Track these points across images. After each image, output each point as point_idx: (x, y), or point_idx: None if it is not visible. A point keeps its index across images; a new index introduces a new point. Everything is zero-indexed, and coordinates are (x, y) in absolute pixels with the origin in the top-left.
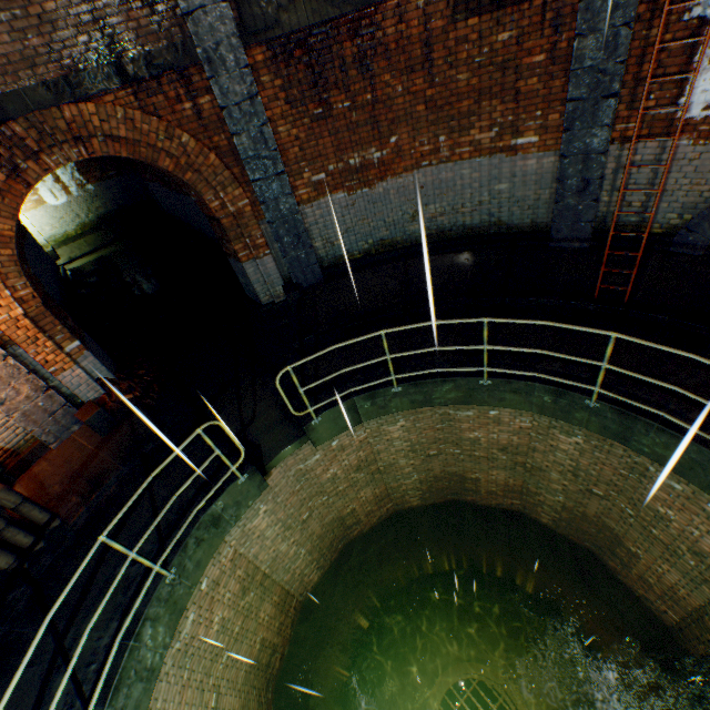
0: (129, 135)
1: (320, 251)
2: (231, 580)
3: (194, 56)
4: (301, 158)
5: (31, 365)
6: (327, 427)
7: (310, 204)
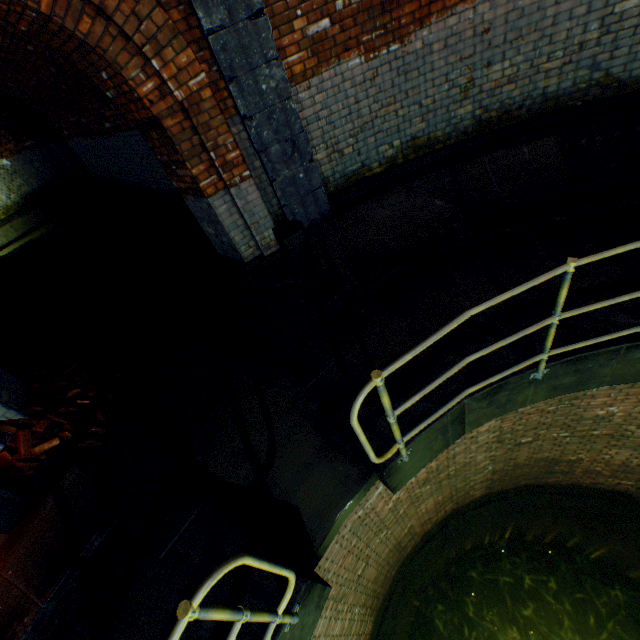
0: None
1: (322, 167)
2: None
3: None
4: None
5: None
6: (416, 458)
7: (305, 83)
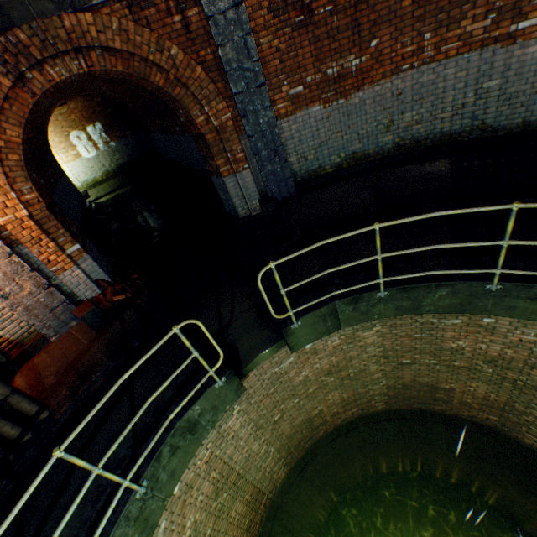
0: (123, 47)
1: (293, 166)
2: (206, 484)
3: None
4: (280, 70)
5: (35, 264)
6: (306, 332)
7: (286, 119)
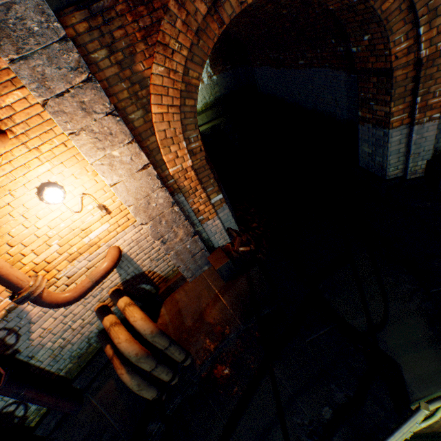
0: None
1: None
2: None
3: None
4: None
5: (186, 211)
6: None
7: None
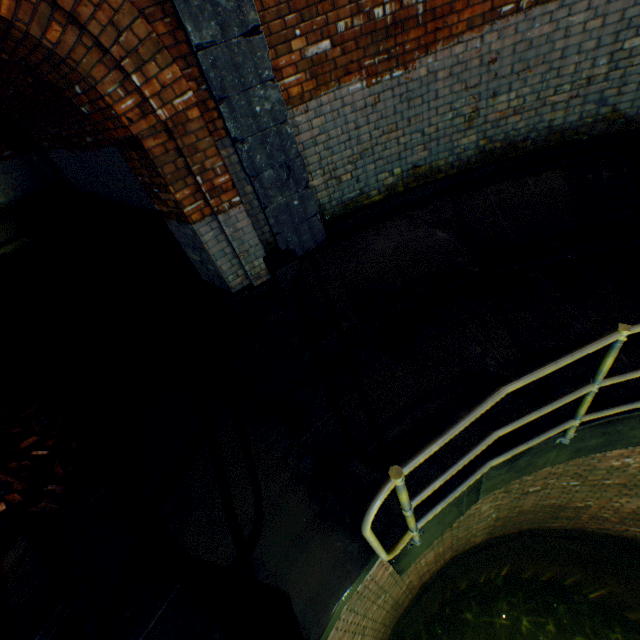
0: None
1: (318, 193)
2: None
3: None
4: (286, 3)
5: None
6: (426, 535)
7: (302, 106)
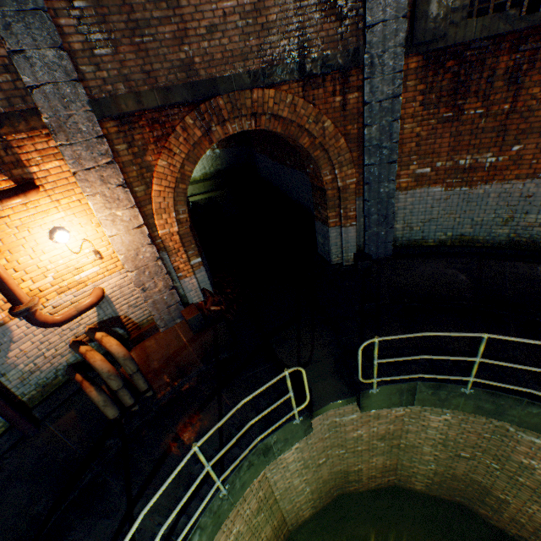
0: (288, 116)
1: (397, 231)
2: (253, 499)
3: (360, 60)
4: (413, 152)
5: (168, 268)
6: (380, 398)
7: (405, 191)
